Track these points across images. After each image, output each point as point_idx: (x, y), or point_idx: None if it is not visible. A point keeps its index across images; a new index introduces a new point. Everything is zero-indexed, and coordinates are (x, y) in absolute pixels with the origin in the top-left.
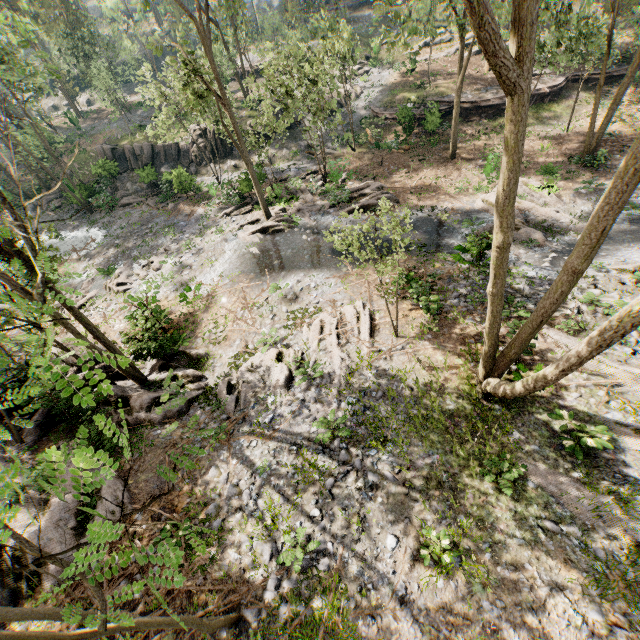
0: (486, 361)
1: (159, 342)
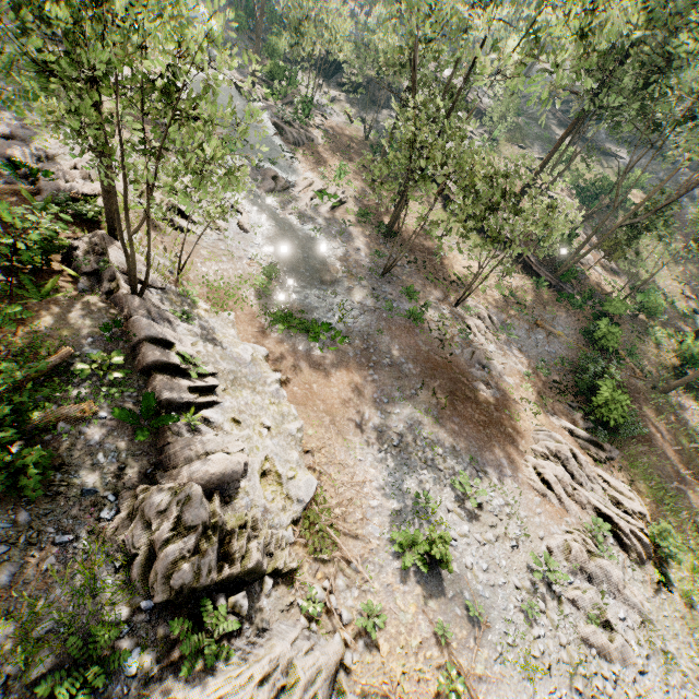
0: None
1: None
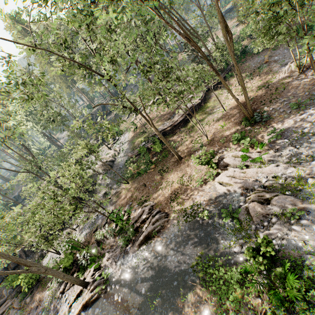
0: None
1: None
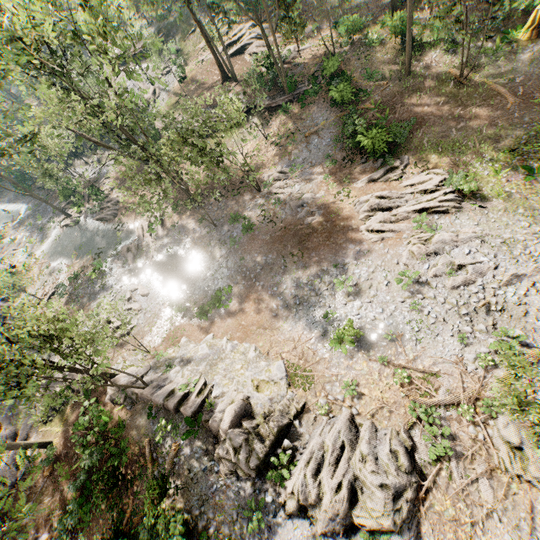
0: None
1: None
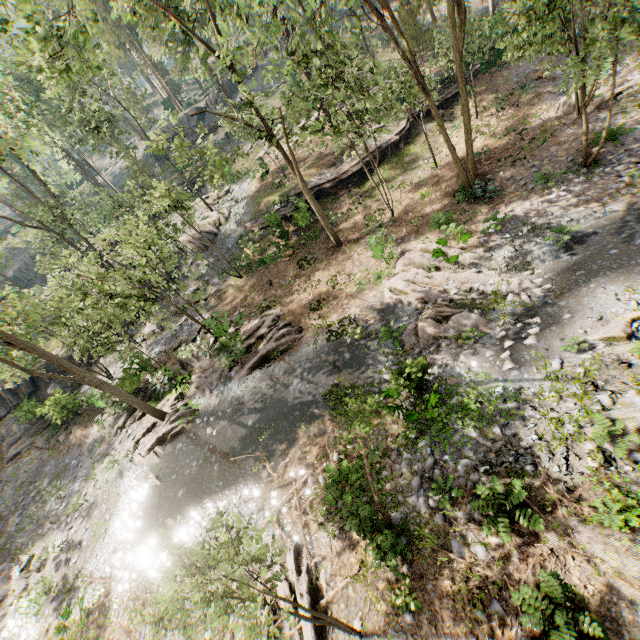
0: None
1: None
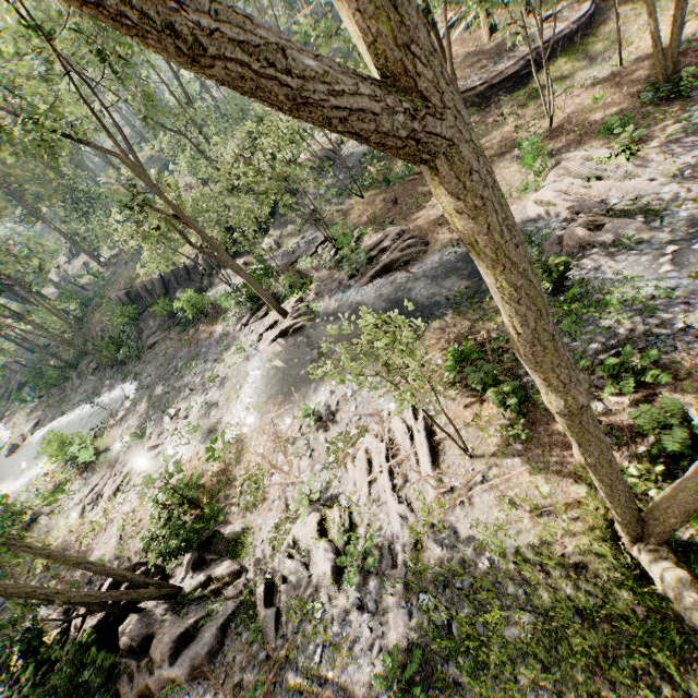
0: (625, 527)
1: (181, 538)
